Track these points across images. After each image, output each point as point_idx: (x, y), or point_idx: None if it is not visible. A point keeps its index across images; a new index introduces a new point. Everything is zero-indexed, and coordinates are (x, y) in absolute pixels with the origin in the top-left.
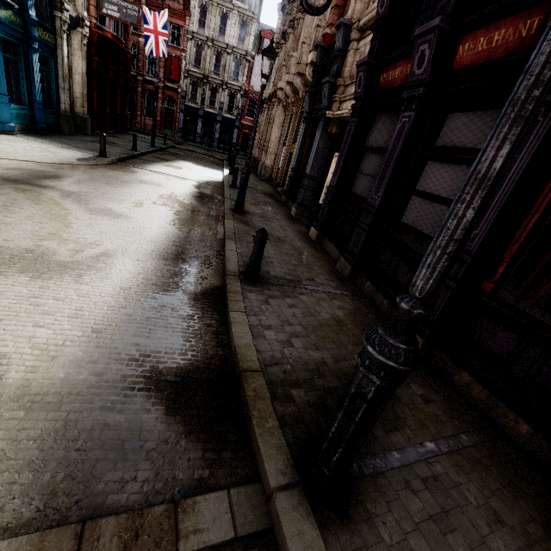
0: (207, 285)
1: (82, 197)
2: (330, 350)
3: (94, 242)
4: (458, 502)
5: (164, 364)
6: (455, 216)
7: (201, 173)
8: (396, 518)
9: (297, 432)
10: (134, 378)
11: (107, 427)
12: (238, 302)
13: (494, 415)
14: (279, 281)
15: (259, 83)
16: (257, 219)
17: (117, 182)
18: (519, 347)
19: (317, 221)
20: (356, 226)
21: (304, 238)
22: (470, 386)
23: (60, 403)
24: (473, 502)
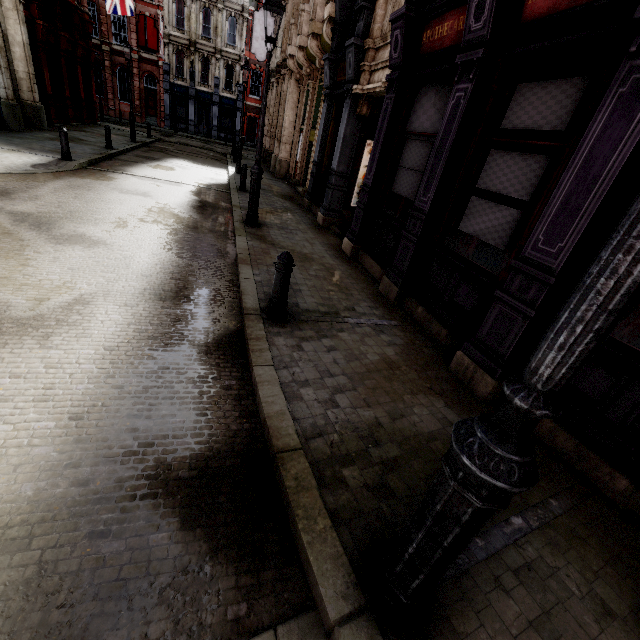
0: (221, 330)
1: (42, 220)
2: (384, 406)
3: (63, 284)
4: (559, 595)
5: (174, 454)
6: (613, 274)
7: (199, 174)
8: (490, 634)
9: (356, 531)
10: (134, 481)
11: (100, 563)
12: (263, 352)
13: (584, 468)
14: (312, 317)
15: (263, 49)
16: (277, 233)
17: (89, 195)
18: (616, 388)
19: (351, 231)
20: (402, 237)
21: (336, 252)
22: (554, 433)
23: (30, 537)
24: (576, 592)
